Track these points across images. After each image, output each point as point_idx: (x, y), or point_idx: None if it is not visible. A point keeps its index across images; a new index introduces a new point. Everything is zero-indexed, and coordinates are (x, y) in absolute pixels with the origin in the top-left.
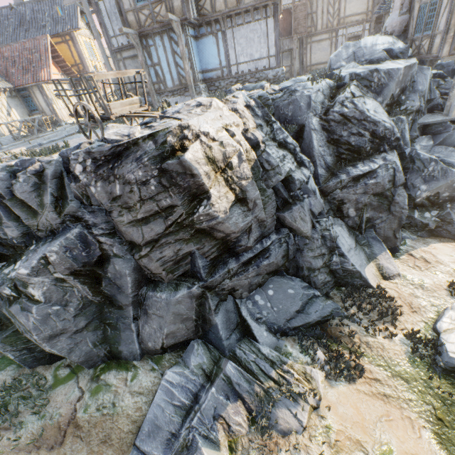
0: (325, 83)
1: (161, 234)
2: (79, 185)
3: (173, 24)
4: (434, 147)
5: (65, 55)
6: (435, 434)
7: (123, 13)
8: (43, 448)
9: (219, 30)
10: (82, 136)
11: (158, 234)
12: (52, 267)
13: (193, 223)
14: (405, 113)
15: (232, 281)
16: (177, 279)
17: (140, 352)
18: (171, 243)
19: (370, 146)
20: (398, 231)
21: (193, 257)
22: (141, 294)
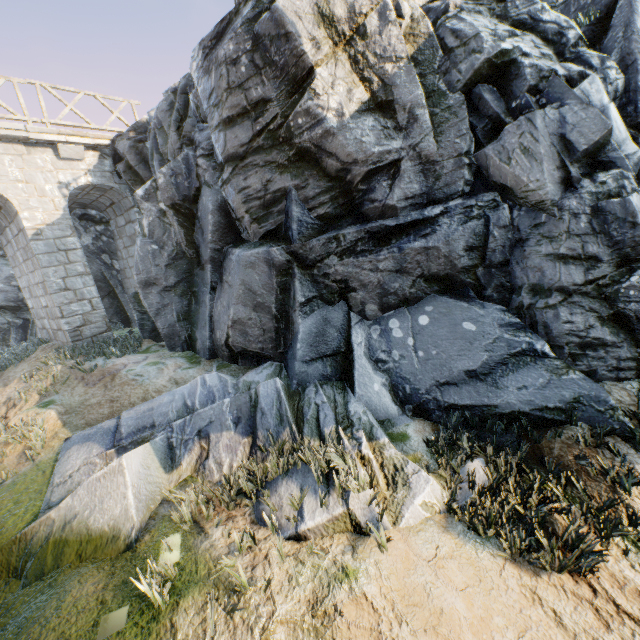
0: None
1: (247, 148)
2: (195, 94)
3: None
4: None
5: None
6: None
7: None
8: (84, 381)
9: None
10: None
11: (242, 146)
12: (160, 195)
13: (291, 136)
14: None
15: (344, 264)
16: (267, 241)
17: (210, 347)
18: (259, 166)
19: None
20: None
21: (287, 201)
22: (224, 252)
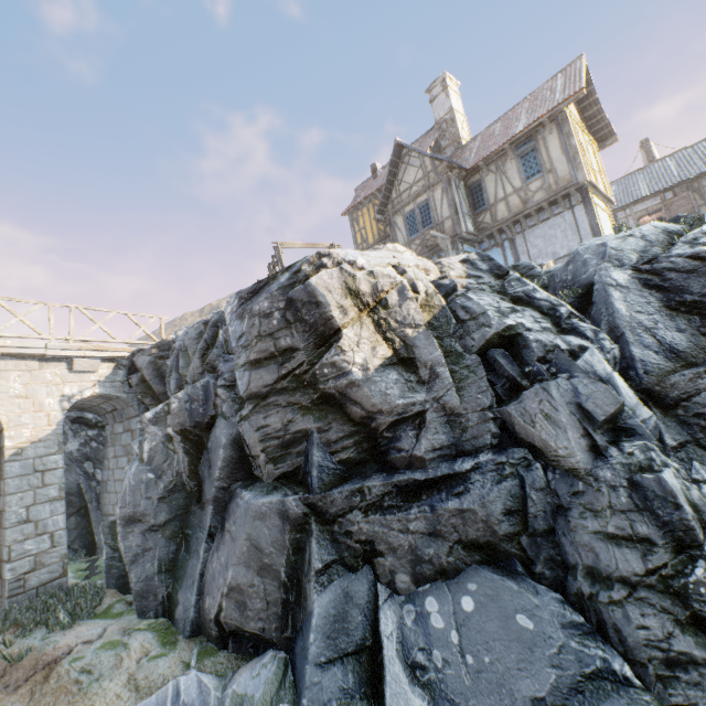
0: (651, 227)
1: (270, 388)
2: (225, 330)
3: (438, 241)
4: None
5: None
6: None
7: None
8: (4, 679)
9: (505, 239)
10: None
11: (266, 386)
12: (170, 418)
13: (316, 381)
14: None
15: (370, 521)
16: (282, 482)
17: (194, 618)
18: (281, 406)
19: None
20: None
21: (308, 443)
22: (231, 491)
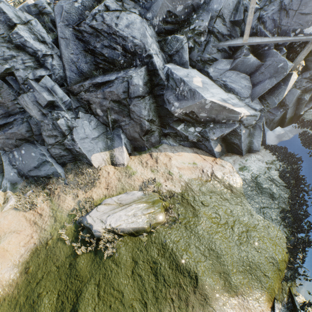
0: None
1: None
2: None
3: None
4: (228, 71)
5: None
6: (36, 248)
7: None
8: None
9: None
10: None
11: None
12: None
13: None
14: (193, 33)
15: None
16: None
17: None
18: None
19: (124, 59)
20: (143, 135)
21: None
22: None
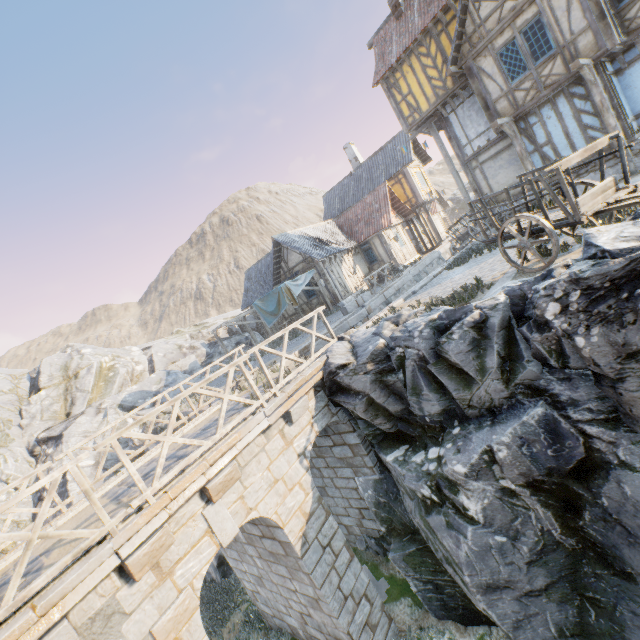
0: None
1: None
2: (545, 336)
3: (583, 71)
4: None
5: (397, 195)
6: None
7: (489, 106)
8: None
9: None
10: (462, 271)
11: None
12: (497, 468)
13: None
14: None
15: None
16: None
17: None
18: None
19: None
20: None
21: None
22: None
